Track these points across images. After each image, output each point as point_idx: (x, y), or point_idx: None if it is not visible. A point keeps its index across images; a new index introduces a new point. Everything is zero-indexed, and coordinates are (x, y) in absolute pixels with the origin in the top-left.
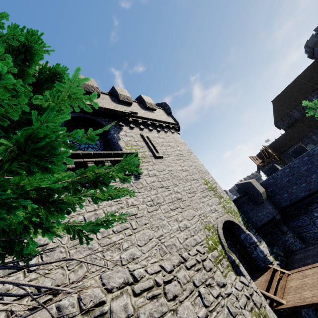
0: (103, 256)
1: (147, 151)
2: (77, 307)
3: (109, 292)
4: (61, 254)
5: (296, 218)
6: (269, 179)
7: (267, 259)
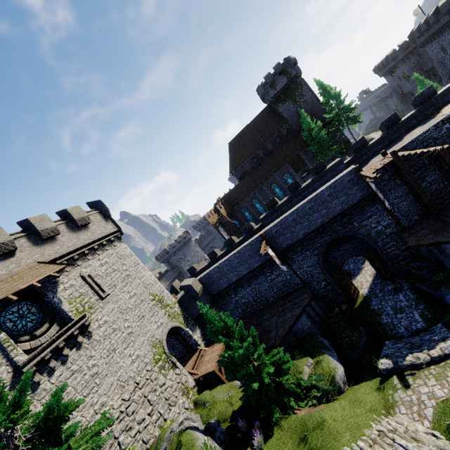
0: (83, 417)
1: (93, 296)
2: None
3: None
4: None
5: (222, 300)
6: (206, 275)
7: (197, 344)
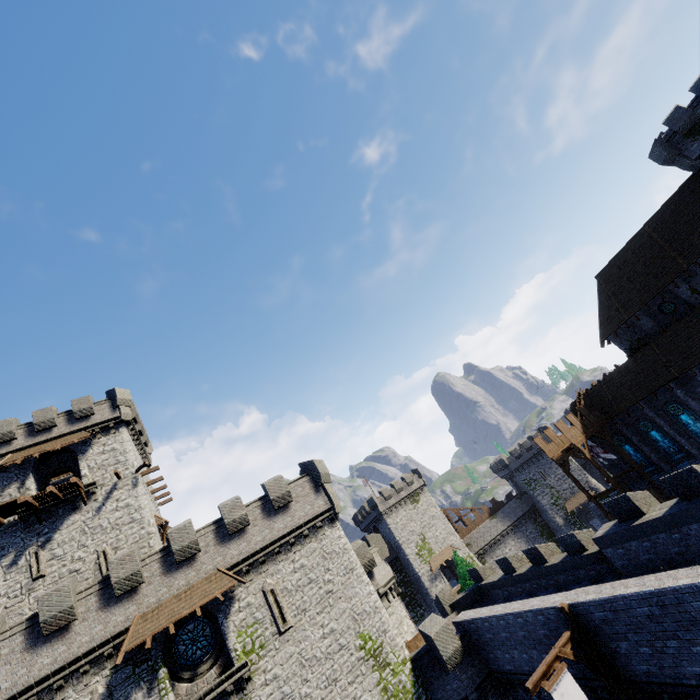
0: None
1: (269, 627)
2: None
3: None
4: None
5: (513, 690)
6: (470, 621)
7: None
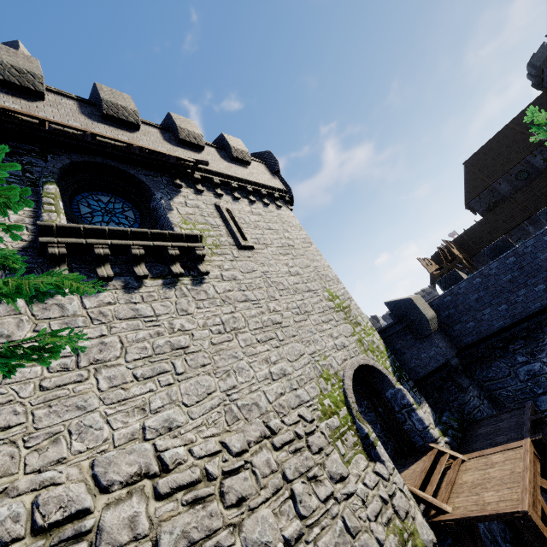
0: (107, 423)
1: (224, 236)
2: (25, 521)
3: (102, 491)
4: (15, 417)
5: (486, 365)
6: (444, 295)
7: (428, 434)
